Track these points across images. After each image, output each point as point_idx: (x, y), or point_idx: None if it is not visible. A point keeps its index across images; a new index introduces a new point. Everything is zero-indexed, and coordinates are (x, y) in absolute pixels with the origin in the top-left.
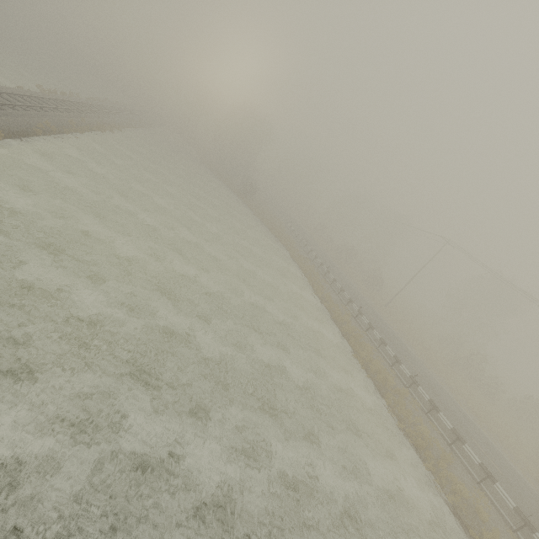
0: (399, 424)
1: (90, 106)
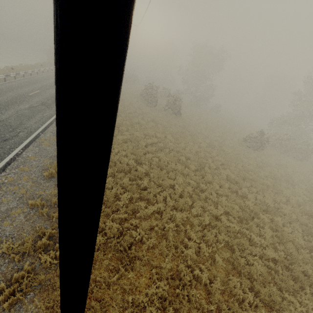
0: None
1: None
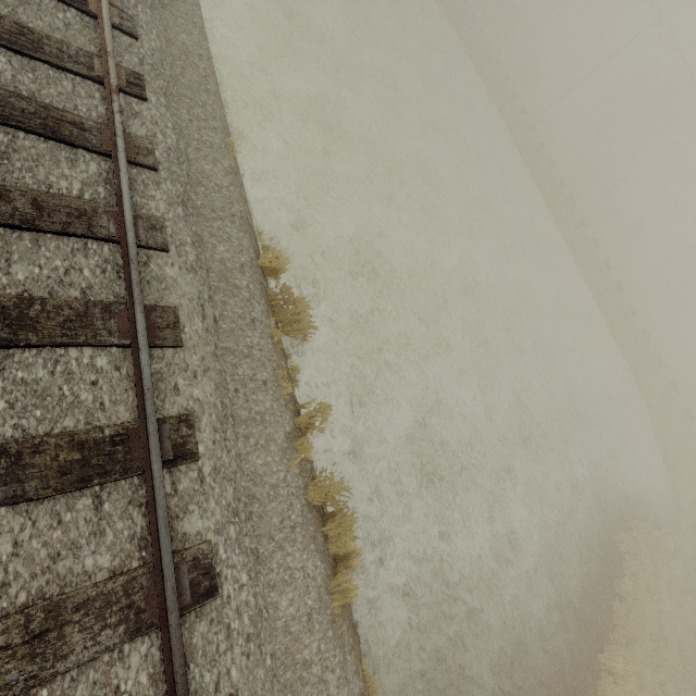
0: (563, 234)
1: None
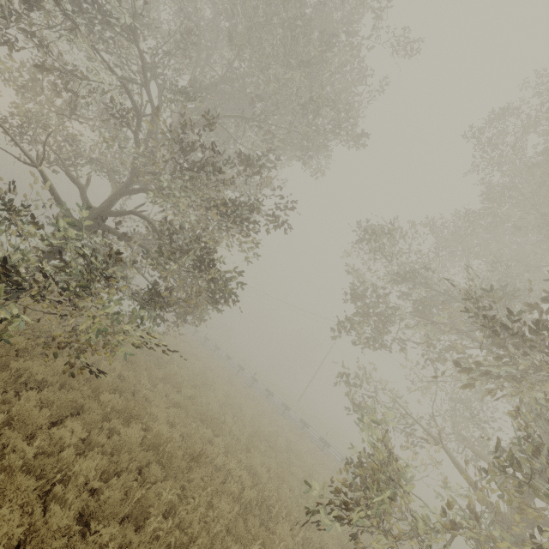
0: None
1: None
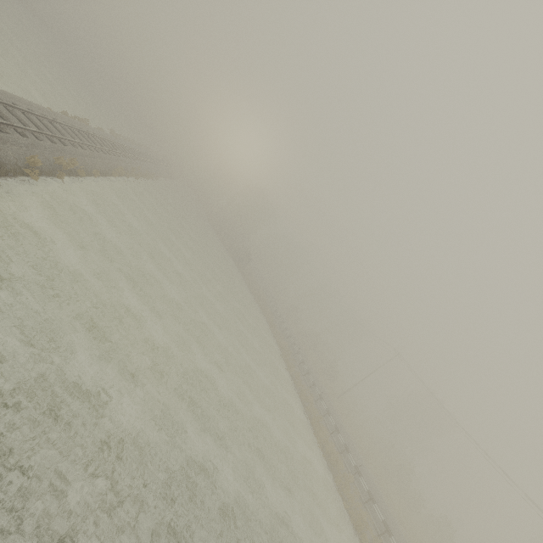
0: (344, 504)
1: (141, 154)
